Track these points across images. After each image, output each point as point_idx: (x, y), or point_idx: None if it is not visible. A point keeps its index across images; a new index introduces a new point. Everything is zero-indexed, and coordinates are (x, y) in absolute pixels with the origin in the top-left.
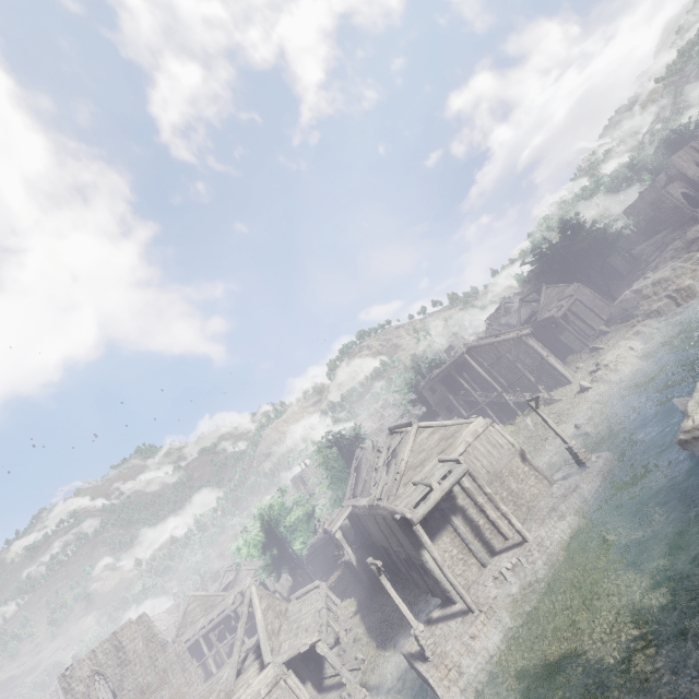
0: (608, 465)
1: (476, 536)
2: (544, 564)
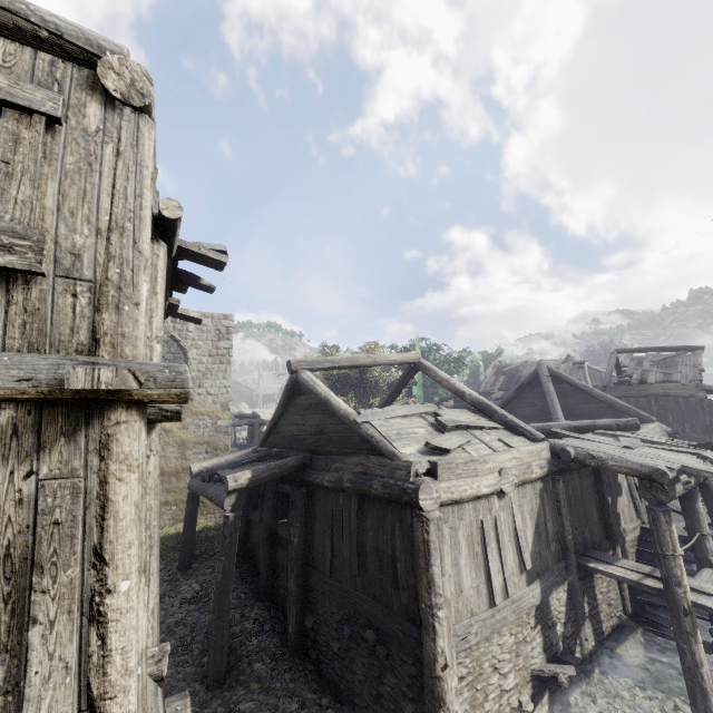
0: None
1: None
2: None
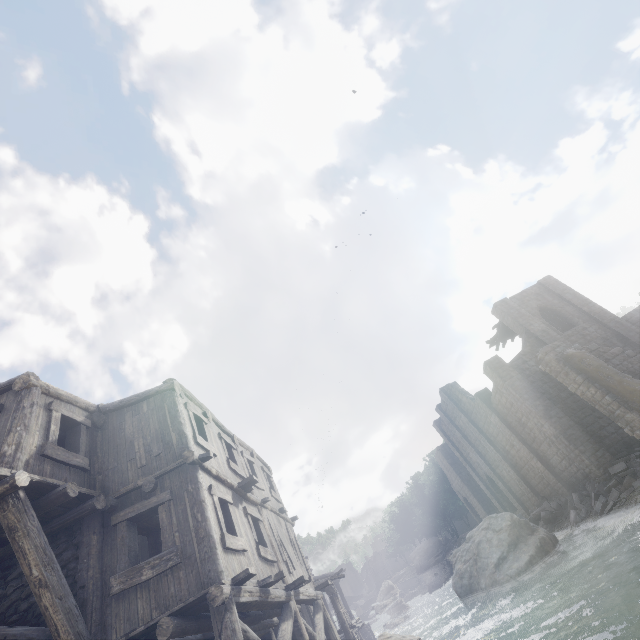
0: None
1: None
2: None
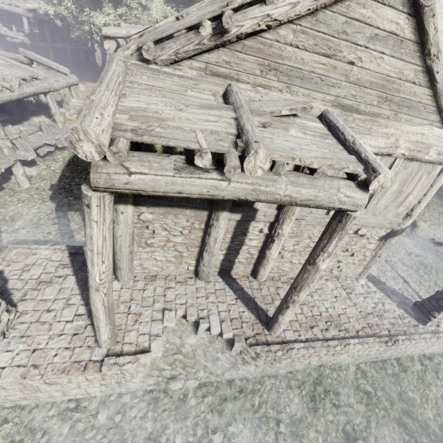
0: (442, 347)
1: (227, 250)
2: (253, 371)
